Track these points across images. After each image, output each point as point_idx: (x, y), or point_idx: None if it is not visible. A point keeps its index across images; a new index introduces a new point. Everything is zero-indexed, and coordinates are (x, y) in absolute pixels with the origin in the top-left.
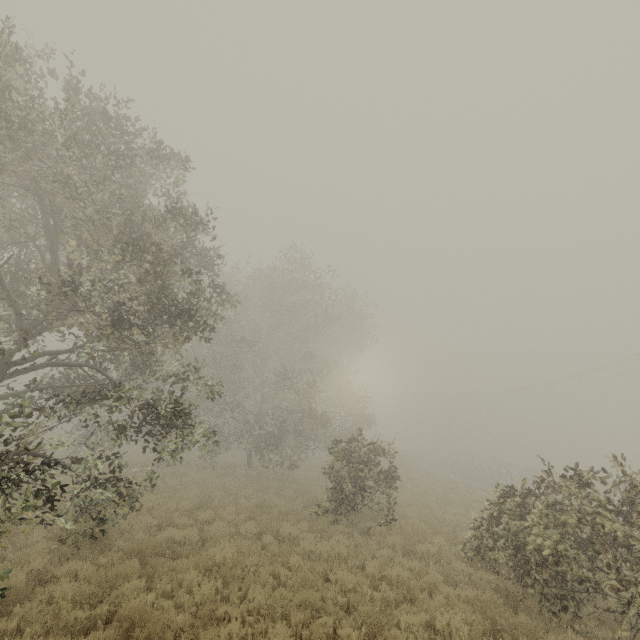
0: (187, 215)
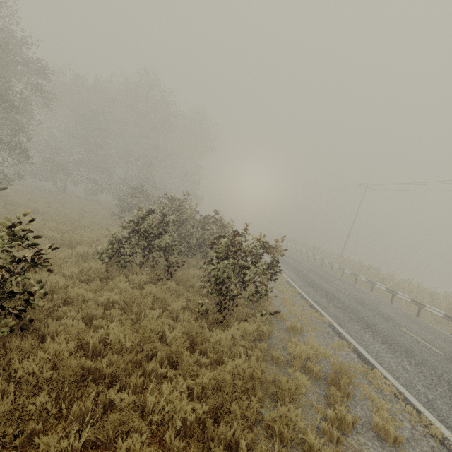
0: None
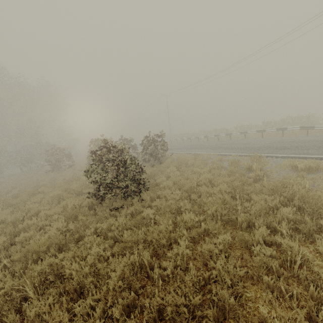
0: None
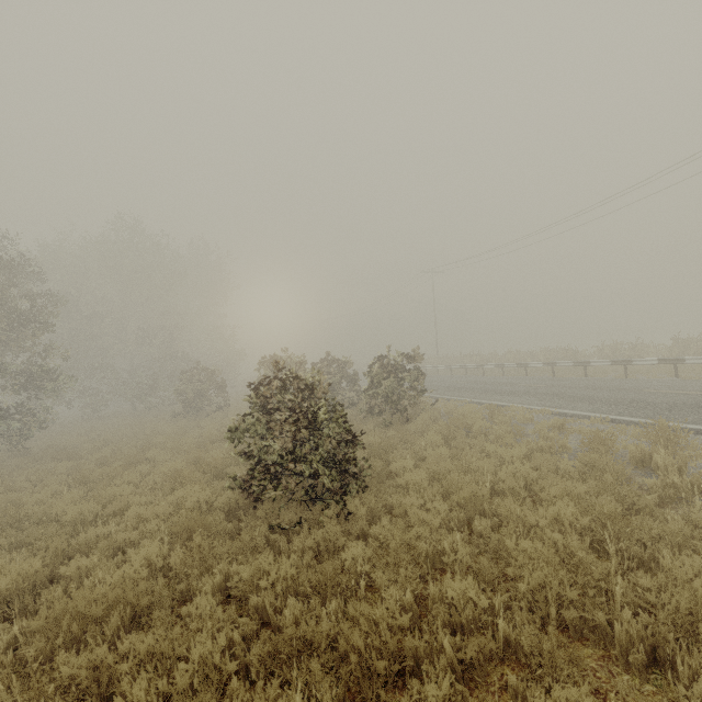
0: (11, 260)
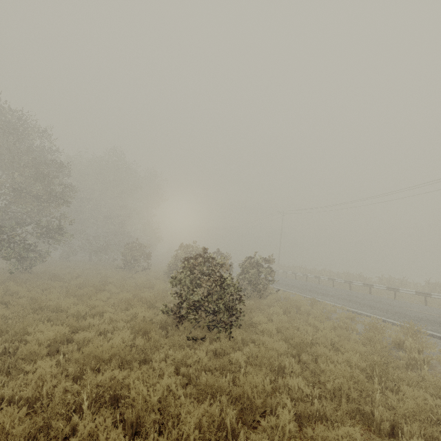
0: (59, 164)
